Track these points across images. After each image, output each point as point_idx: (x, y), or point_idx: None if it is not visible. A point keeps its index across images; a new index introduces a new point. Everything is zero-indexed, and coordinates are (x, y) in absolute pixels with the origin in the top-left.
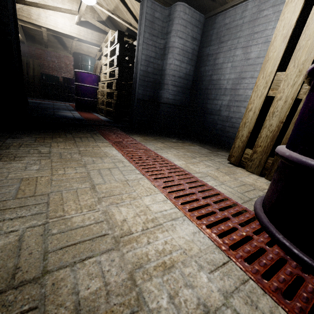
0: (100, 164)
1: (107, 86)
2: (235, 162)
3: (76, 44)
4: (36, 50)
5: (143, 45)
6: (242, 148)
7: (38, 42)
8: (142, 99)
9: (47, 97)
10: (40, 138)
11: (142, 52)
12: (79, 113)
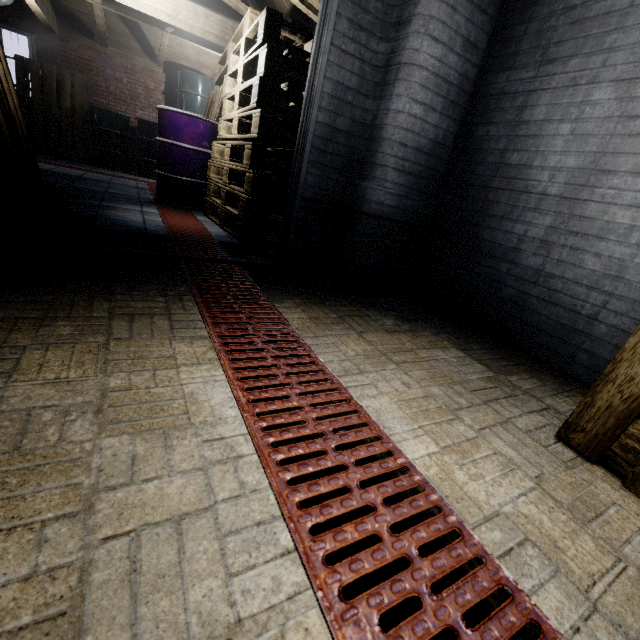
0: (152, 483)
1: (231, 154)
2: (586, 449)
3: (172, 42)
4: (81, 51)
5: (329, 53)
6: (621, 418)
7: (84, 32)
8: (313, 200)
9: (102, 162)
10: (4, 322)
11: (326, 74)
12: (161, 212)
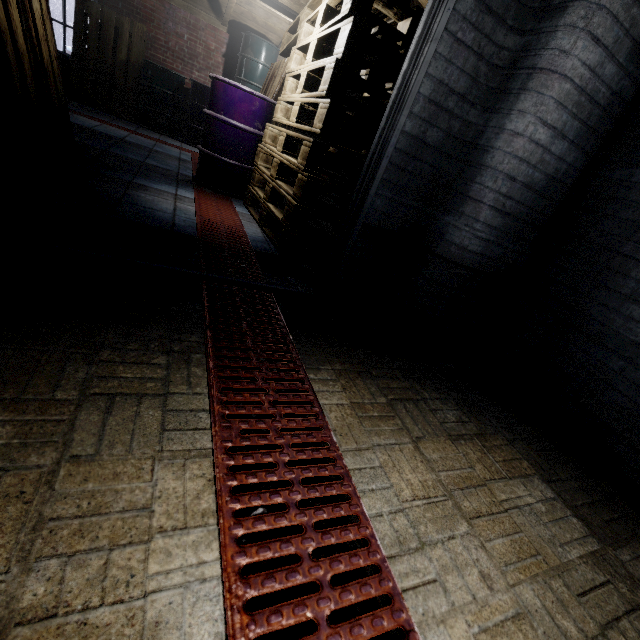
0: None
1: (285, 145)
2: None
3: None
4: None
5: (439, 41)
6: None
7: None
8: (376, 227)
9: (149, 123)
10: None
11: (428, 69)
12: (197, 197)
